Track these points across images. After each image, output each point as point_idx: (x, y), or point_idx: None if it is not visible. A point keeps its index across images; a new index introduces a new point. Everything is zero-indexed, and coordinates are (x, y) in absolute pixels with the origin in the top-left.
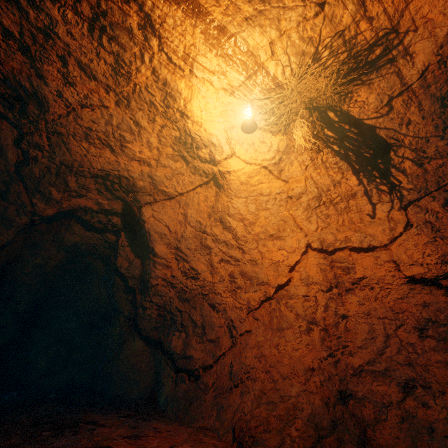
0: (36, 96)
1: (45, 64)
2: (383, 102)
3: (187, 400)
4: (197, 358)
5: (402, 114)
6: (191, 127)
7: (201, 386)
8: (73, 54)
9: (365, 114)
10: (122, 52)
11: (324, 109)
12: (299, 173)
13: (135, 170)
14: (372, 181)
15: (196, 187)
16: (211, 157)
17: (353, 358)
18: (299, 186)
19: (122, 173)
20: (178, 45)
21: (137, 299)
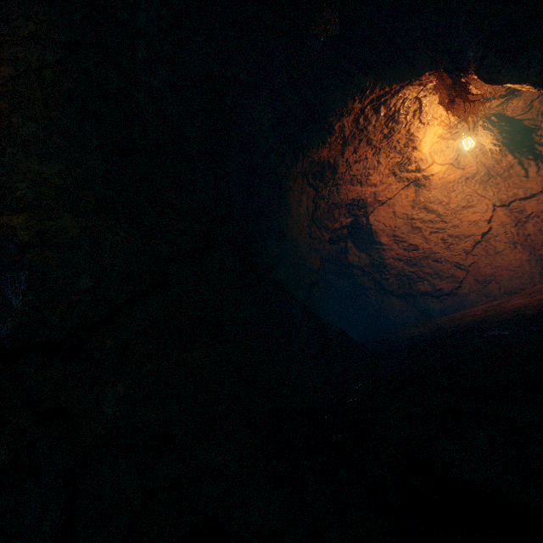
0: (333, 166)
1: (349, 147)
2: (527, 104)
3: (458, 303)
4: (446, 287)
5: (537, 109)
6: (414, 154)
7: (461, 295)
8: (368, 136)
9: (515, 114)
10: (396, 126)
11: (489, 116)
12: (472, 161)
13: (368, 192)
14: (522, 155)
15: (399, 191)
16: (417, 168)
17: (540, 251)
18: (472, 170)
19: (361, 197)
20: (427, 113)
21: (375, 277)
